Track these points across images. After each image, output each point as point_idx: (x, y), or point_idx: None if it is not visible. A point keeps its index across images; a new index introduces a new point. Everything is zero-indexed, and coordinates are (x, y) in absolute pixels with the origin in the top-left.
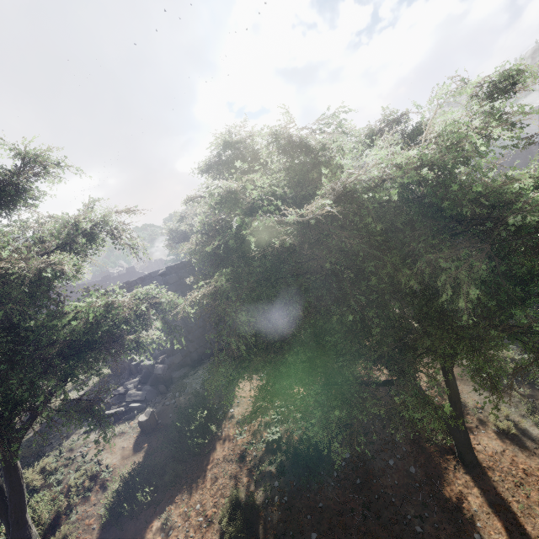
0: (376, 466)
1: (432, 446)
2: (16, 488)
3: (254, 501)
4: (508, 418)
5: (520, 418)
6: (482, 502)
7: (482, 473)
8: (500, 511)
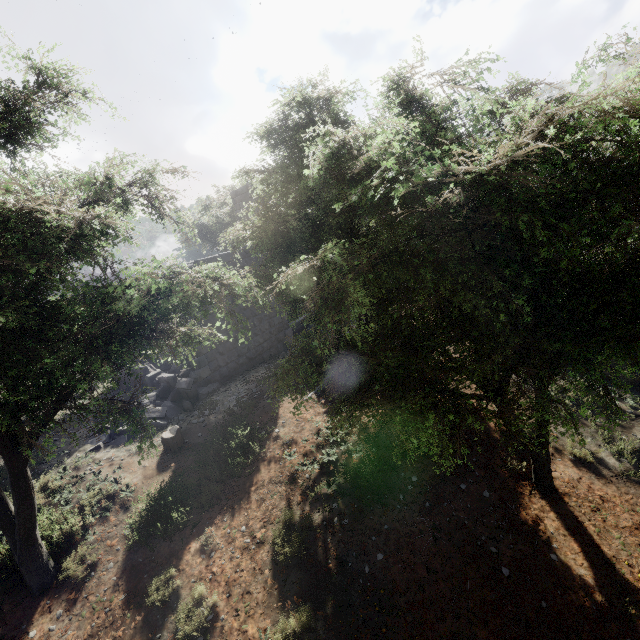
0: (446, 490)
1: (506, 472)
2: (26, 500)
3: (311, 522)
4: (584, 448)
5: (597, 447)
6: (558, 525)
7: (558, 499)
8: (577, 534)
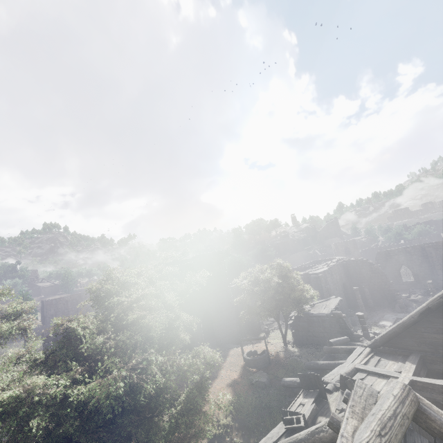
0: None
1: None
2: None
3: None
4: None
5: None
6: None
7: None
8: None
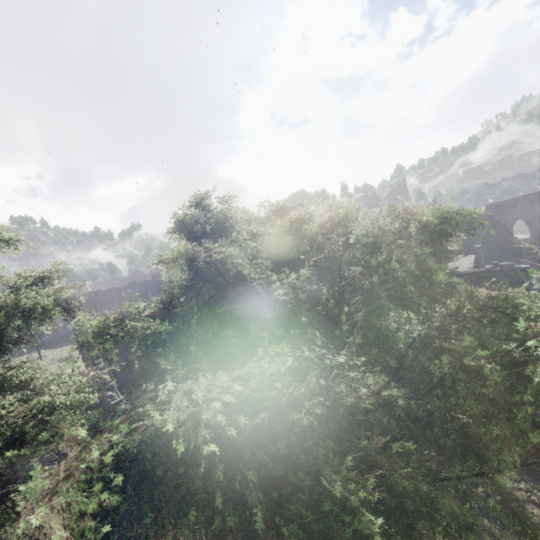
0: None
1: None
2: None
3: None
4: None
5: None
6: None
7: None
8: None
